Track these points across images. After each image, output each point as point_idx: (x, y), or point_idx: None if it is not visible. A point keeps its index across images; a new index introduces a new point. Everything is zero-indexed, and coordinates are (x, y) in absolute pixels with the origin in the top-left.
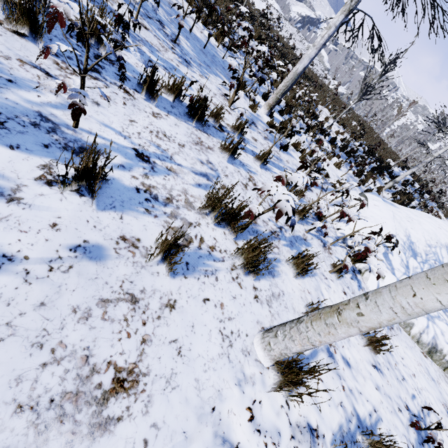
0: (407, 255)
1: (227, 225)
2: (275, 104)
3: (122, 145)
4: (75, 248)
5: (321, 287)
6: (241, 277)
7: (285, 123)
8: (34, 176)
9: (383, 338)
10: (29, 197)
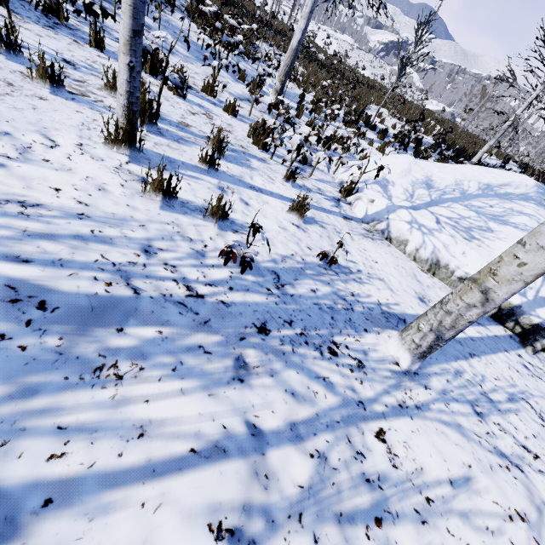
0: (415, 187)
1: None
2: (281, 88)
3: (51, 53)
4: None
5: (255, 177)
6: None
7: (301, 108)
8: None
9: (303, 199)
10: None
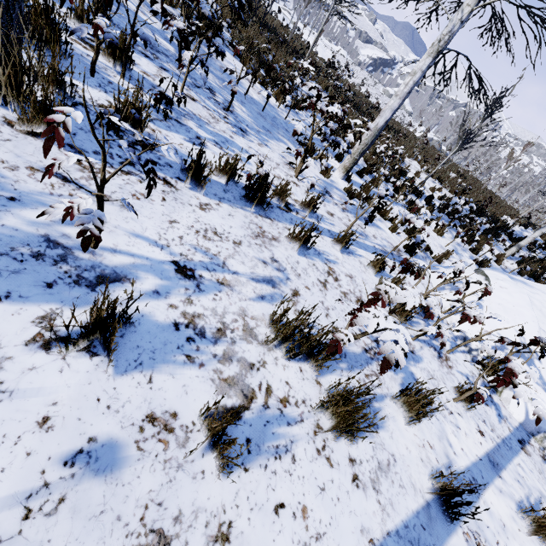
0: None
1: (303, 356)
2: (352, 166)
3: (157, 259)
4: (74, 457)
5: (447, 431)
6: (330, 444)
7: (367, 186)
8: (26, 337)
9: None
10: (13, 376)
